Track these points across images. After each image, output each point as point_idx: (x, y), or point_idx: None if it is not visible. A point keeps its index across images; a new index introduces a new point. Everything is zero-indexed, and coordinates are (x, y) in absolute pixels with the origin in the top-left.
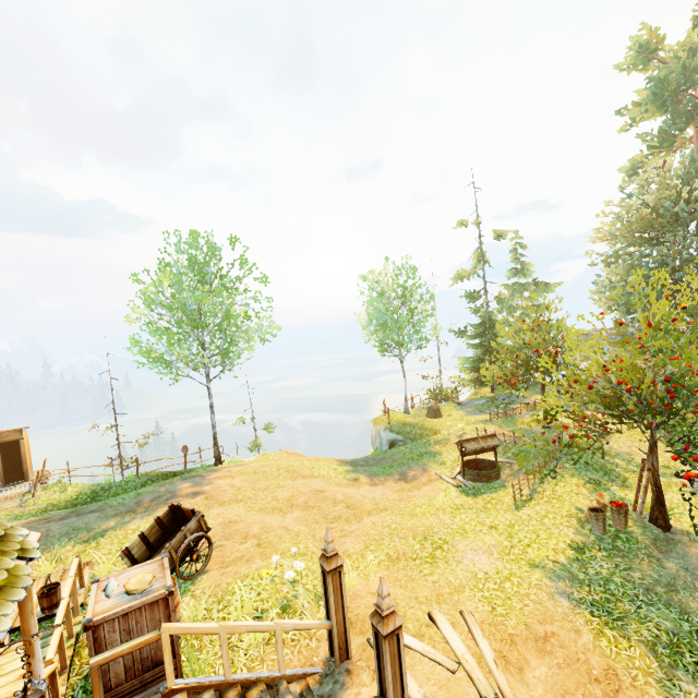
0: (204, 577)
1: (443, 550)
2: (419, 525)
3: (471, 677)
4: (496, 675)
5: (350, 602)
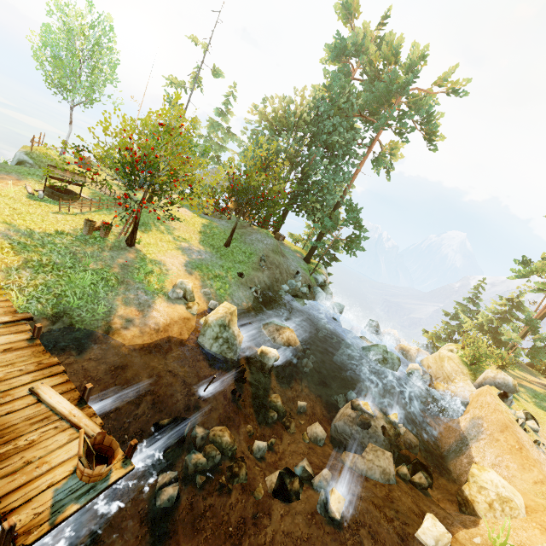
0: None
1: None
2: None
3: None
4: None
5: None
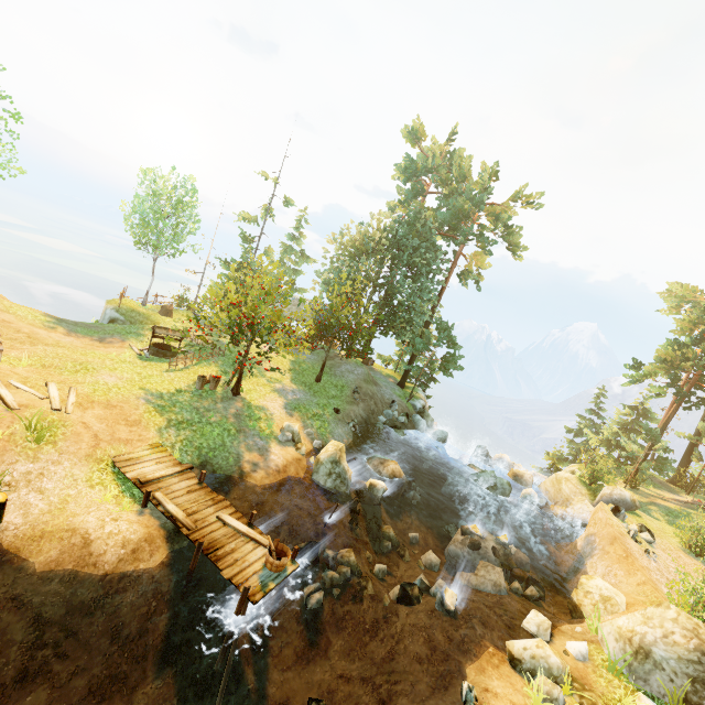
0: None
1: (88, 371)
2: (83, 359)
3: (52, 402)
4: (69, 406)
5: None
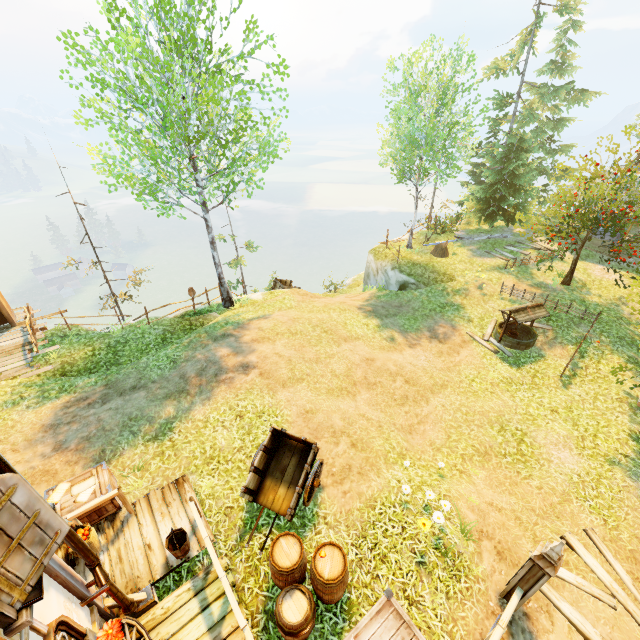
0: (324, 497)
1: (527, 444)
2: (488, 409)
3: (629, 611)
4: None
5: (485, 525)
